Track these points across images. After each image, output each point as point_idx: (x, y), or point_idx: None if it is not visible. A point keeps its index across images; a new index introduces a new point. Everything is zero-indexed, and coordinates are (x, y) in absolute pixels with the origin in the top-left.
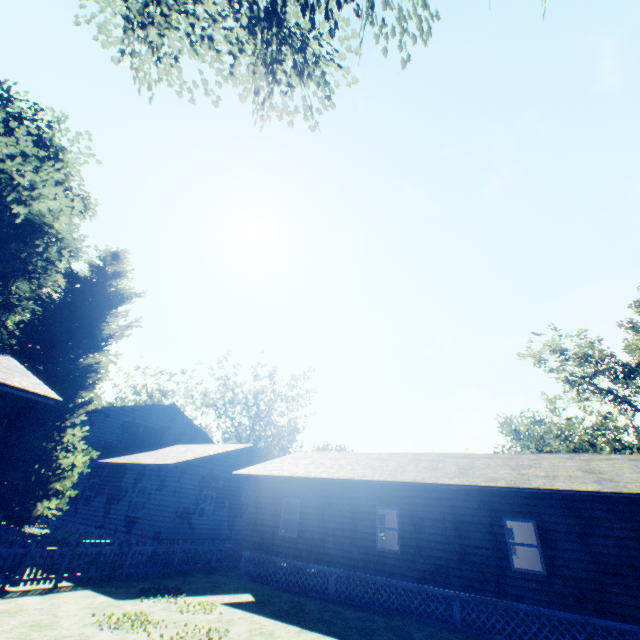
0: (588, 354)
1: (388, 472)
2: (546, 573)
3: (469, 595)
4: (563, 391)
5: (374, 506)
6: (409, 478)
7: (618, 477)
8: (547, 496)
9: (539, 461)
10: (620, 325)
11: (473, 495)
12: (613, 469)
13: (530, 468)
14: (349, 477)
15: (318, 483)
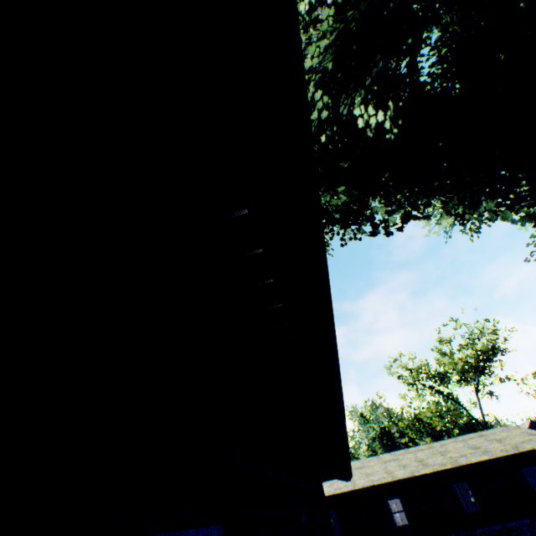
0: (421, 368)
1: (385, 474)
2: (480, 508)
3: (453, 535)
4: (408, 390)
5: (385, 499)
6: (404, 475)
7: (488, 448)
8: (466, 466)
9: (445, 446)
10: (432, 350)
11: (434, 476)
12: (480, 444)
13: (448, 452)
14: (370, 484)
15: (343, 494)
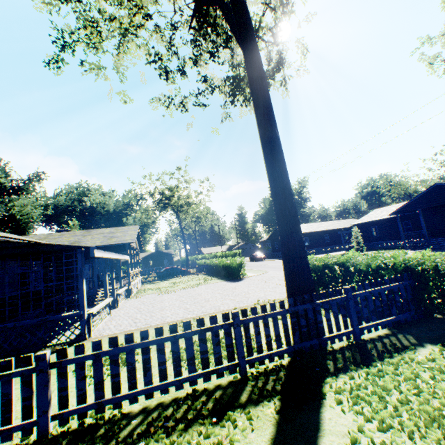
0: None
1: None
2: None
3: None
4: None
5: None
6: None
7: None
8: None
9: None
10: None
11: None
12: None
13: None
14: None
15: None
